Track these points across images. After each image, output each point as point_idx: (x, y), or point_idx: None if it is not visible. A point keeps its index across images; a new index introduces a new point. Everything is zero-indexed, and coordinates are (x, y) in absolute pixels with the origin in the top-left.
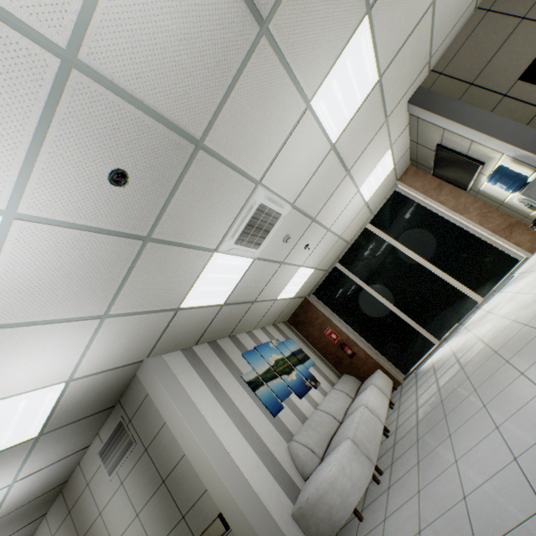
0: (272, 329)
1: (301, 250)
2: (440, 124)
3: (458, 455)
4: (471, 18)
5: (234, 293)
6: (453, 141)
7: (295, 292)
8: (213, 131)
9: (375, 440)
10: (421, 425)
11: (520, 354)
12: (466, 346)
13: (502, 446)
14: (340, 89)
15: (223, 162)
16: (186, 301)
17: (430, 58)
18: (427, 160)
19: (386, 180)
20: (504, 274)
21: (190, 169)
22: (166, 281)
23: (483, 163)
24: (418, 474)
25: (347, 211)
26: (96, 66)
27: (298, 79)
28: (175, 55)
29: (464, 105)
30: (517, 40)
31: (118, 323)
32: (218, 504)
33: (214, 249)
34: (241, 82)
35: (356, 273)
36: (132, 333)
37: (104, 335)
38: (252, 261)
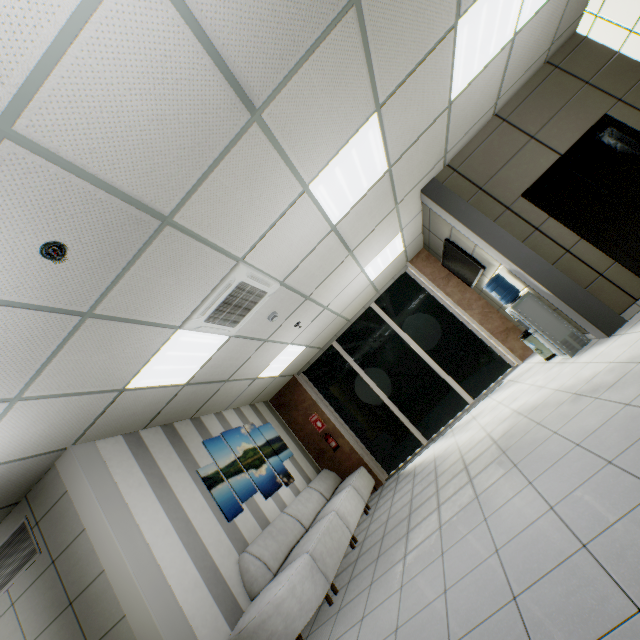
0: (249, 410)
1: (291, 328)
2: (448, 220)
3: (405, 580)
4: (489, 122)
5: (202, 372)
6: (460, 239)
7: (281, 370)
8: (187, 208)
9: (338, 554)
10: (386, 540)
11: (482, 475)
12: (446, 453)
13: (440, 576)
14: (344, 175)
15: (196, 238)
16: (135, 381)
17: (446, 153)
18: (438, 248)
19: (395, 261)
20: (496, 378)
21: (153, 244)
22: (109, 360)
23: (485, 268)
24: (367, 598)
25: (349, 290)
26: (38, 138)
27: (295, 164)
28: (143, 134)
29: (471, 209)
30: (525, 157)
31: (35, 407)
32: (136, 634)
33: (179, 325)
34: (225, 163)
35: (353, 355)
36: (55, 418)
37: (12, 420)
38: (227, 338)
